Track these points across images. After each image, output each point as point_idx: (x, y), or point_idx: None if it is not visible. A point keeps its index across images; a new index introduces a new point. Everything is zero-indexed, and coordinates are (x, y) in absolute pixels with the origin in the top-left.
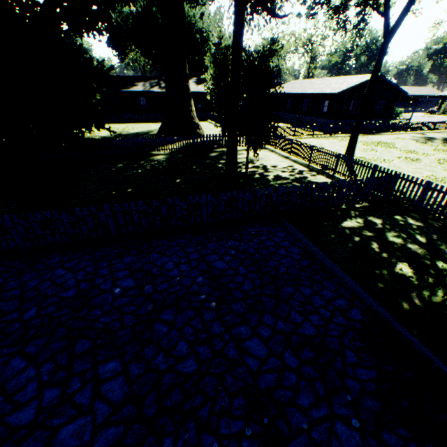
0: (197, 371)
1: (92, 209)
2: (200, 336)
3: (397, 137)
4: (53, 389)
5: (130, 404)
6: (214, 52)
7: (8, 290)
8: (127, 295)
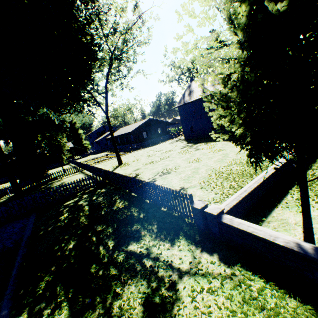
0: None
1: None
2: None
3: (164, 144)
4: None
5: None
6: (69, 126)
7: None
8: None
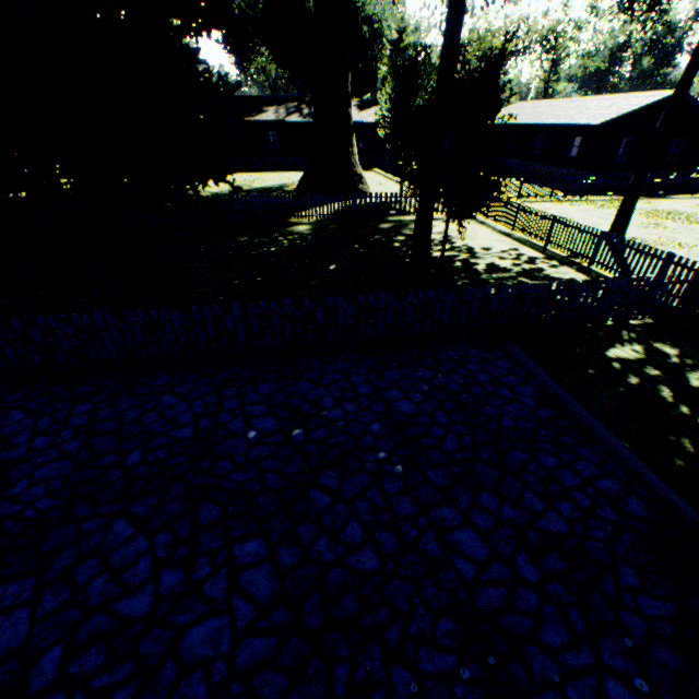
0: (379, 569)
1: (215, 308)
2: (380, 516)
3: None
4: (173, 571)
5: (283, 606)
6: (389, 54)
7: (101, 420)
8: (267, 443)
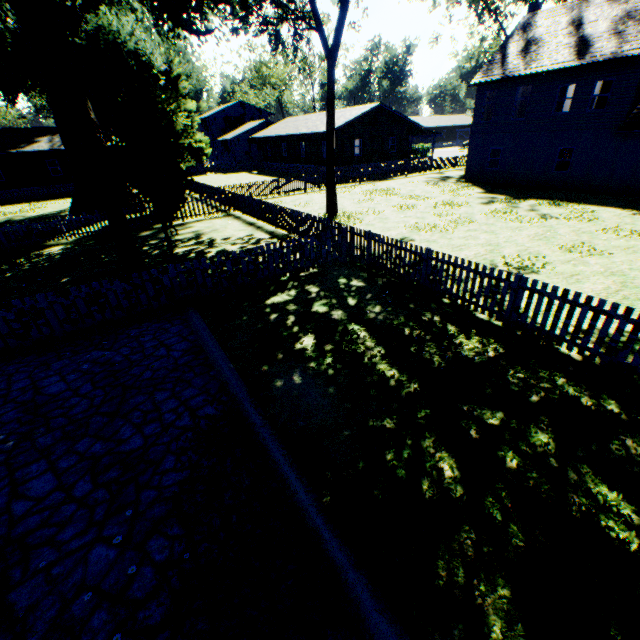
0: None
1: None
2: None
3: (409, 181)
4: None
5: None
6: (164, 83)
7: None
8: None
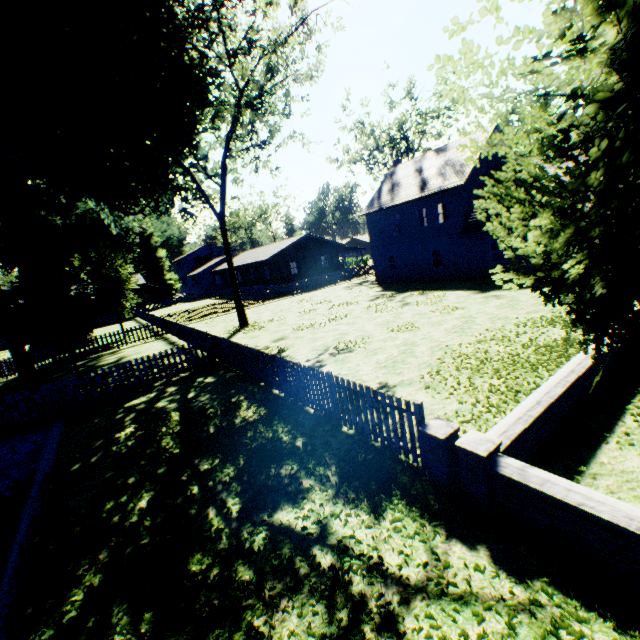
0: None
1: None
2: None
3: (332, 289)
4: None
5: None
6: (139, 241)
7: None
8: None
